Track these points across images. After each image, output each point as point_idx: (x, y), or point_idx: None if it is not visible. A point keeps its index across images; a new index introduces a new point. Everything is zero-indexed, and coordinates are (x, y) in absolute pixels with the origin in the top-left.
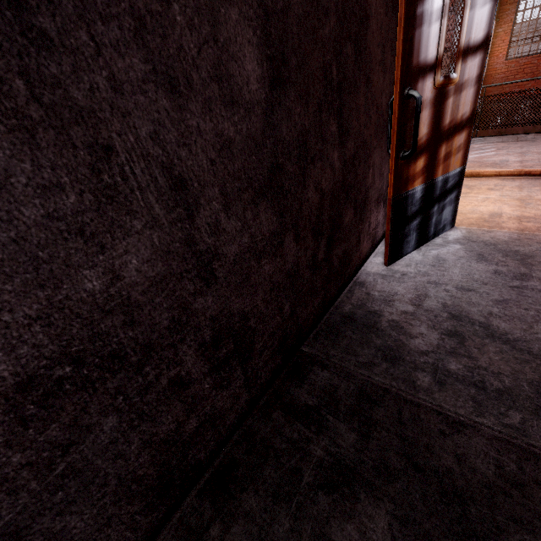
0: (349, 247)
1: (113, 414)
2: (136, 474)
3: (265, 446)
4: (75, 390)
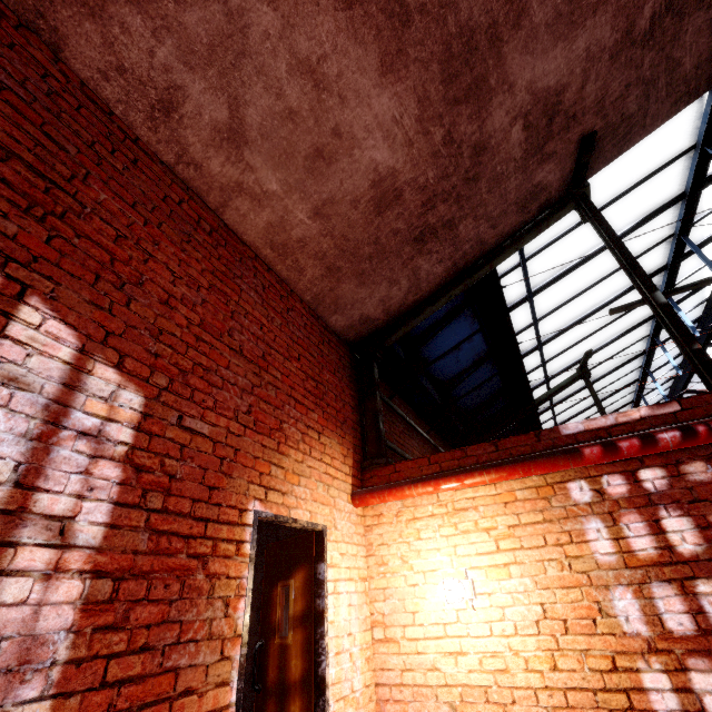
0: None
1: None
2: None
3: None
4: None
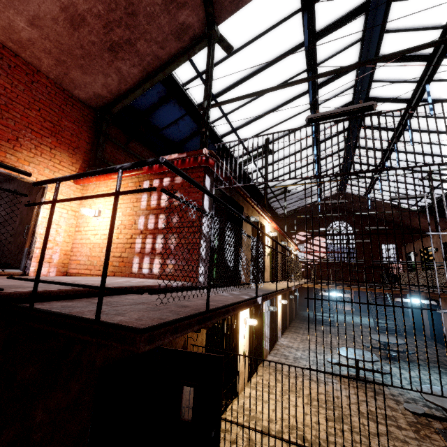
0: None
1: None
2: None
3: None
4: None
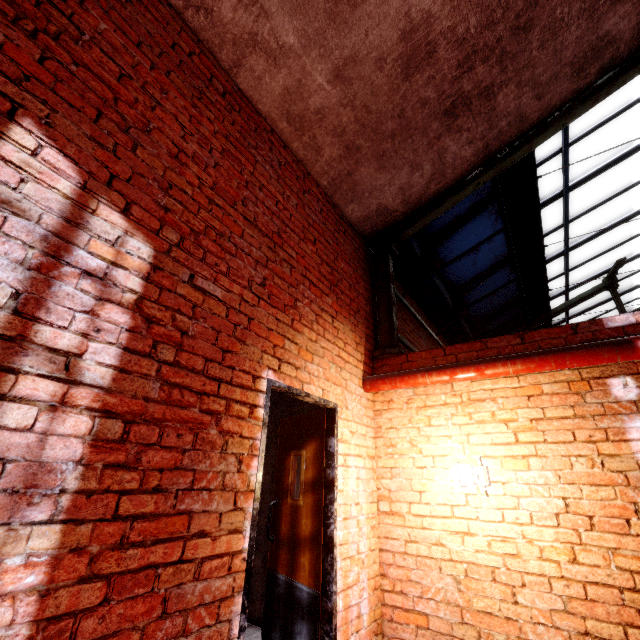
0: (254, 587)
1: None
2: None
3: None
4: None
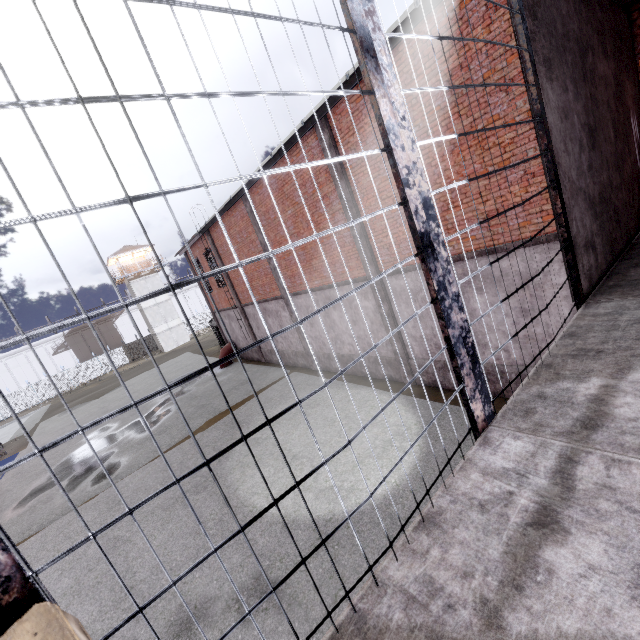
0: (639, 206)
1: (605, 214)
2: (608, 237)
3: (639, 252)
4: (602, 202)
